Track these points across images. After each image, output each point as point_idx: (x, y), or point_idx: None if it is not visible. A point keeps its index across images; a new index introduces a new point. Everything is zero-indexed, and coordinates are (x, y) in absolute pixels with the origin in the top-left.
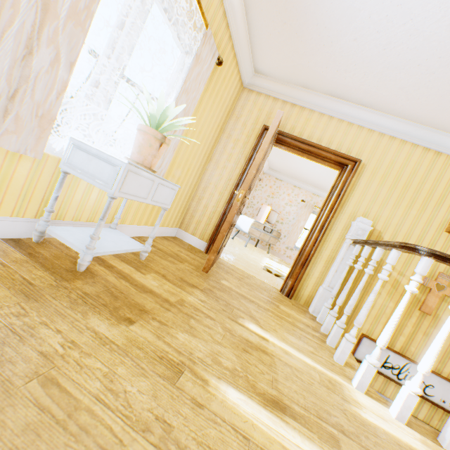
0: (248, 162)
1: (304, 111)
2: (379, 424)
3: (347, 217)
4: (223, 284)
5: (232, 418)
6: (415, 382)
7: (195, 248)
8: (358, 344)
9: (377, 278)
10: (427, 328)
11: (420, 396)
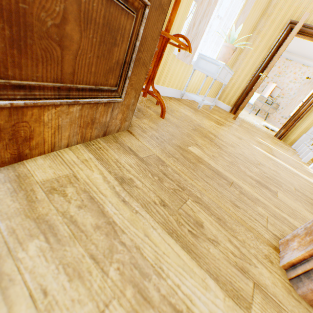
0: (270, 51)
1: None
2: None
3: None
4: (243, 125)
5: (258, 151)
6: None
7: (224, 110)
8: None
9: None
10: None
11: None
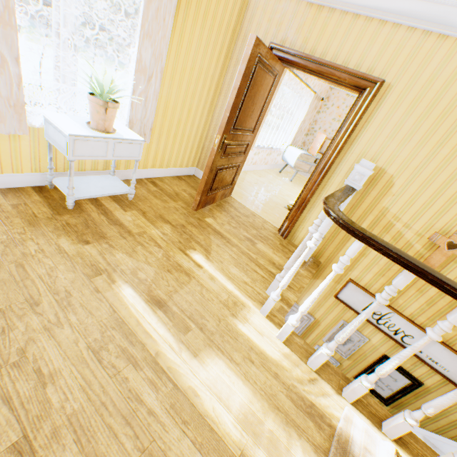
0: None
1: (321, 12)
2: (249, 334)
3: (355, 158)
4: (204, 221)
5: (115, 301)
6: (294, 317)
7: None
8: (343, 288)
9: (377, 228)
10: (423, 285)
11: (395, 342)
